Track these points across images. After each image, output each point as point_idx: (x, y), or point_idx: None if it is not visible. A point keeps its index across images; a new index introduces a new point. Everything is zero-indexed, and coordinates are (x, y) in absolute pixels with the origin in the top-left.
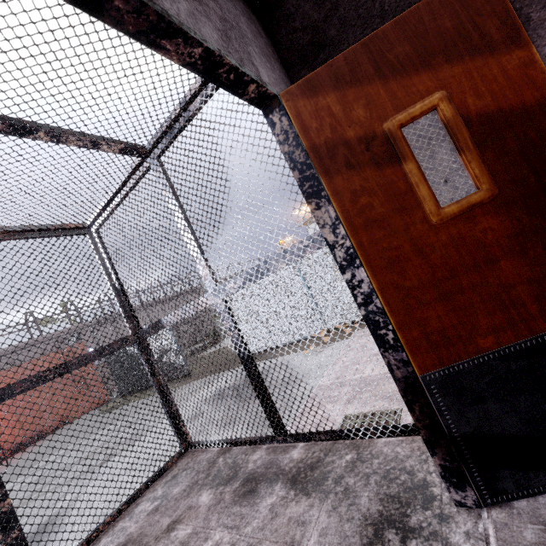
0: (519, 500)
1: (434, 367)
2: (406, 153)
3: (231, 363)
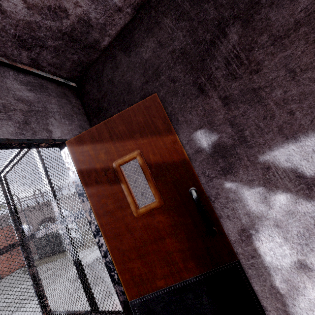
0: None
1: (136, 296)
2: (122, 179)
3: (69, 264)
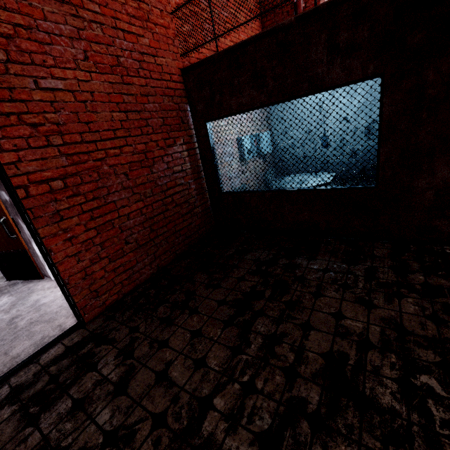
0: (13, 281)
1: None
2: None
3: None
